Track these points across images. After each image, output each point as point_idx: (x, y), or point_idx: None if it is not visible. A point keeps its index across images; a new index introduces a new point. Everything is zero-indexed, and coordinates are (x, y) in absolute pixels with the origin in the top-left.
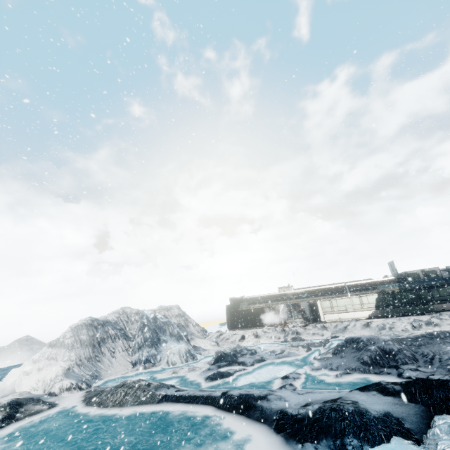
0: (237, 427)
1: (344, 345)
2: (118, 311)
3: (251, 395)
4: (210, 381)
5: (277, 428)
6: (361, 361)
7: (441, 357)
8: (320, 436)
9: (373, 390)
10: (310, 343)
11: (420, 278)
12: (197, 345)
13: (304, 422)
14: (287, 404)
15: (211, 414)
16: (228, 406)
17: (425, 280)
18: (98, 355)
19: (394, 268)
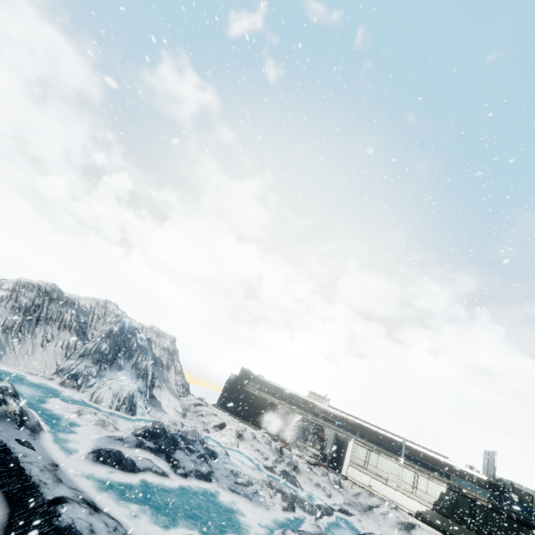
0: None
1: None
2: (99, 300)
3: None
4: (93, 459)
5: None
6: None
7: None
8: None
9: None
10: (299, 498)
11: (533, 508)
12: (159, 399)
13: None
14: None
15: None
16: None
17: None
18: (24, 331)
19: (492, 463)
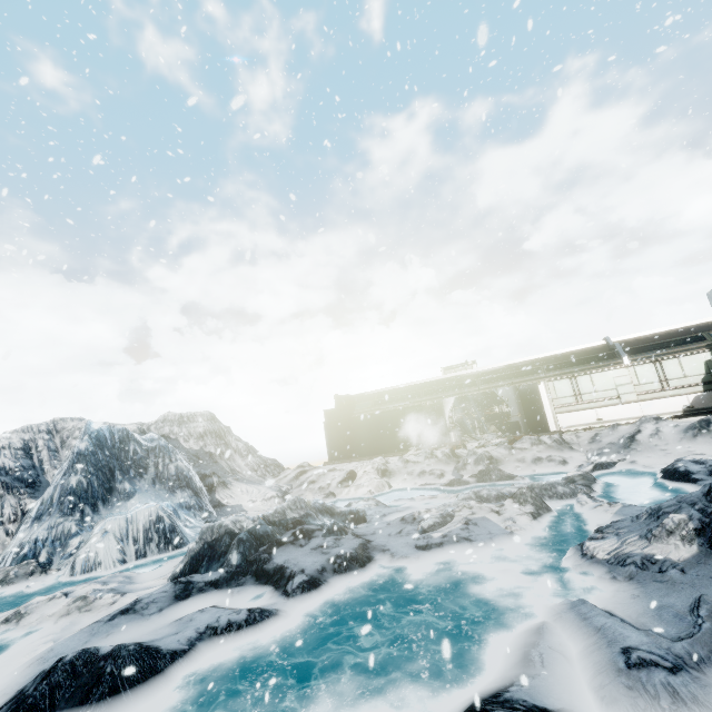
0: None
1: None
2: (38, 426)
3: None
4: None
5: None
6: None
7: None
8: None
9: None
10: (539, 486)
11: None
12: (232, 500)
13: None
14: None
15: None
16: None
17: None
18: None
19: None
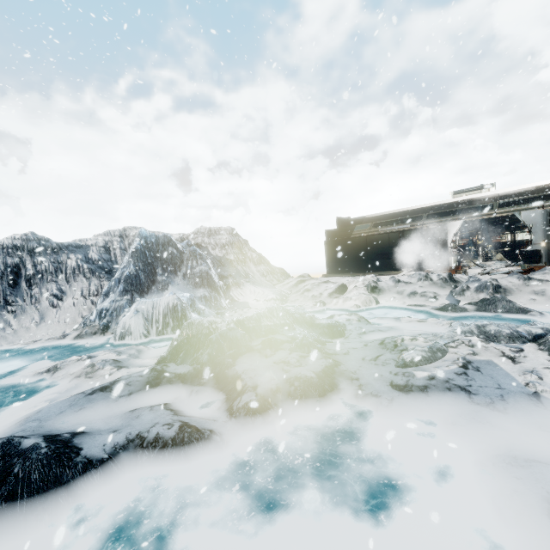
0: None
1: None
2: (114, 232)
3: None
4: None
5: None
6: None
7: None
8: None
9: None
10: None
11: None
12: (242, 298)
13: None
14: None
15: None
16: None
17: None
18: (16, 301)
19: None
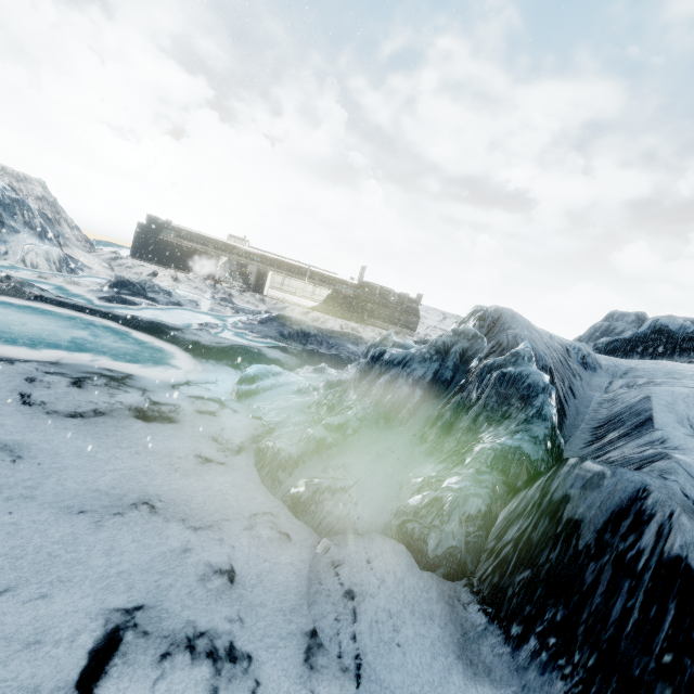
0: (145, 341)
1: (273, 319)
2: None
3: (165, 325)
4: (107, 302)
5: (187, 349)
6: (280, 334)
7: (339, 348)
8: (224, 359)
9: (278, 349)
10: (241, 308)
11: (376, 293)
12: (76, 258)
13: (213, 350)
14: (202, 339)
15: (114, 327)
16: (136, 326)
17: (378, 296)
18: None
19: (363, 274)
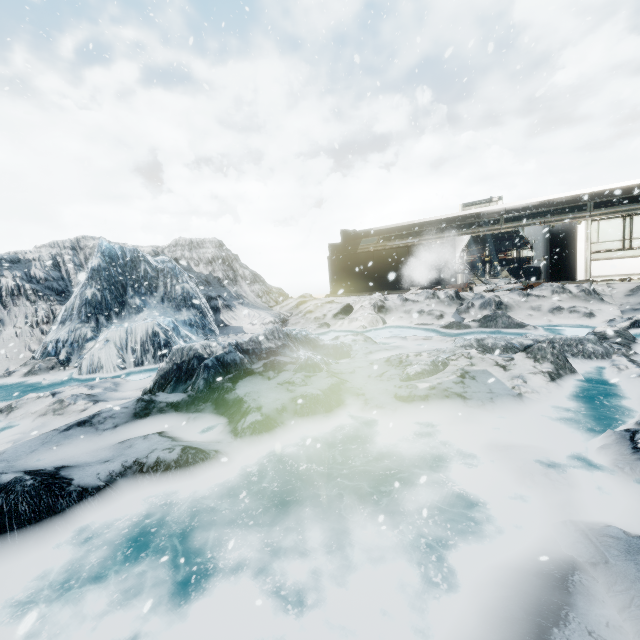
0: None
1: None
2: (63, 243)
3: None
4: None
5: None
6: None
7: None
8: None
9: None
10: (561, 340)
11: None
12: (234, 322)
13: None
14: None
15: None
16: None
17: None
18: None
19: None
